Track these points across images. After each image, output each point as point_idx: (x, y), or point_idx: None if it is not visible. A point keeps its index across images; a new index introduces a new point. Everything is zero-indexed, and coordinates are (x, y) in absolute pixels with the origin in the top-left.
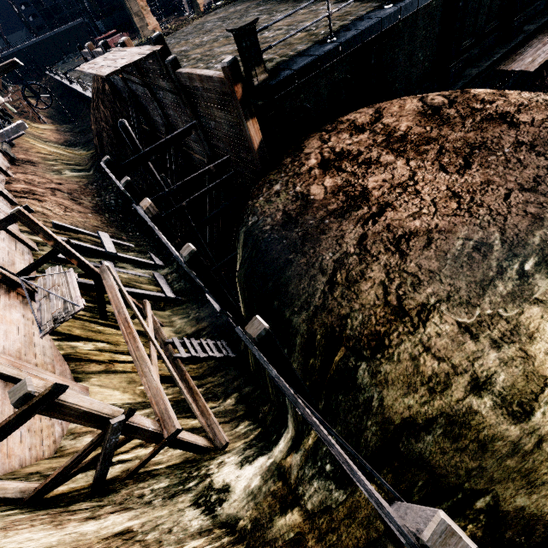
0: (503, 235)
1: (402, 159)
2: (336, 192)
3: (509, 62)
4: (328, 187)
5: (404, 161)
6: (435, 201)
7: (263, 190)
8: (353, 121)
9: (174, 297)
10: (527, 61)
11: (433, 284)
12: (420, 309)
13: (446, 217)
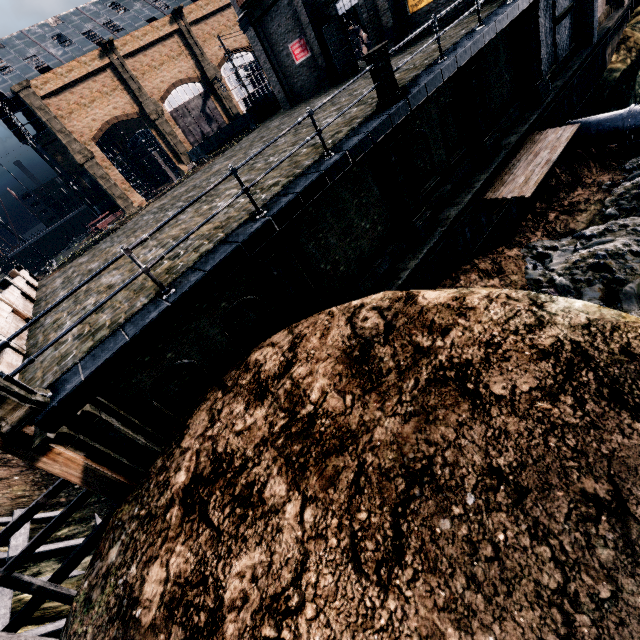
0: None
1: (296, 498)
2: (176, 602)
3: (498, 187)
4: (171, 576)
5: (297, 505)
6: None
7: (105, 546)
8: (259, 366)
9: None
10: (520, 181)
11: None
12: None
13: None
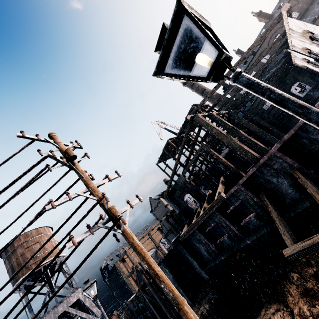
0: None
1: None
2: None
3: None
4: None
5: None
6: None
7: None
8: None
9: None
10: None
11: None
12: None
13: None
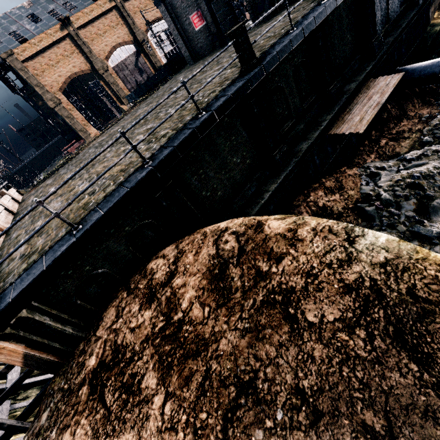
0: None
1: (161, 392)
2: None
3: (340, 124)
4: None
5: (161, 399)
6: None
7: (42, 408)
8: (153, 274)
9: None
10: (356, 120)
11: None
12: None
13: None
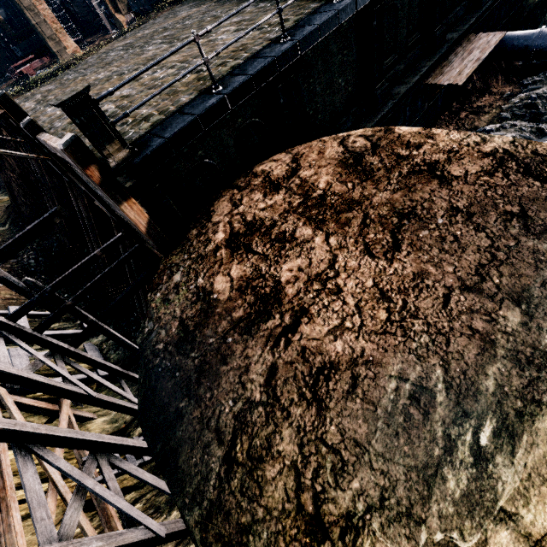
0: (446, 374)
1: (321, 234)
2: (244, 287)
3: (437, 75)
4: (235, 278)
5: (323, 237)
6: (360, 307)
7: (163, 278)
8: (268, 173)
9: (109, 374)
10: (455, 72)
11: (361, 471)
12: (345, 525)
13: (374, 337)
